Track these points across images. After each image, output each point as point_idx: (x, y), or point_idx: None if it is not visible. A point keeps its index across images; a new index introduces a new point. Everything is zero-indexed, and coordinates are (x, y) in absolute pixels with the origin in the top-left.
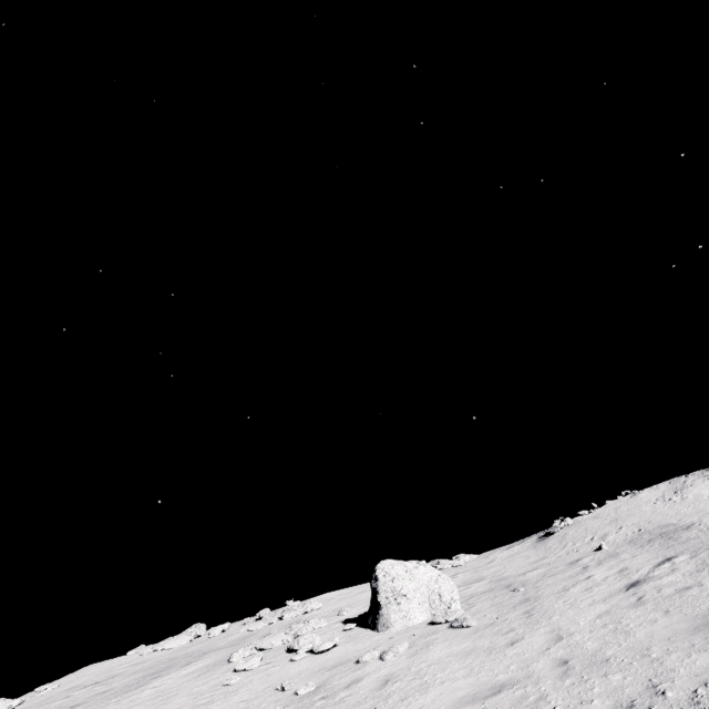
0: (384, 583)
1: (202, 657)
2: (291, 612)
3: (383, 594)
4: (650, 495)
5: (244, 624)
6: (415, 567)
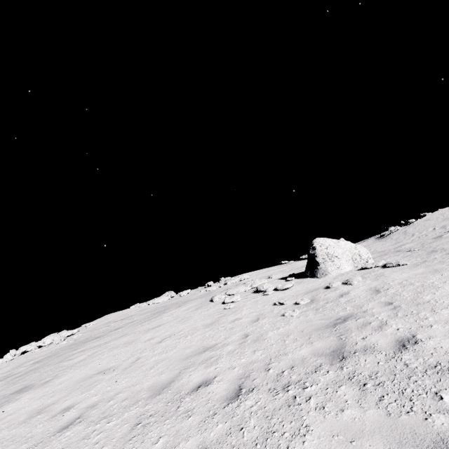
0: (321, 250)
1: (186, 303)
2: (232, 280)
3: (320, 257)
4: None
5: (197, 290)
6: (337, 242)
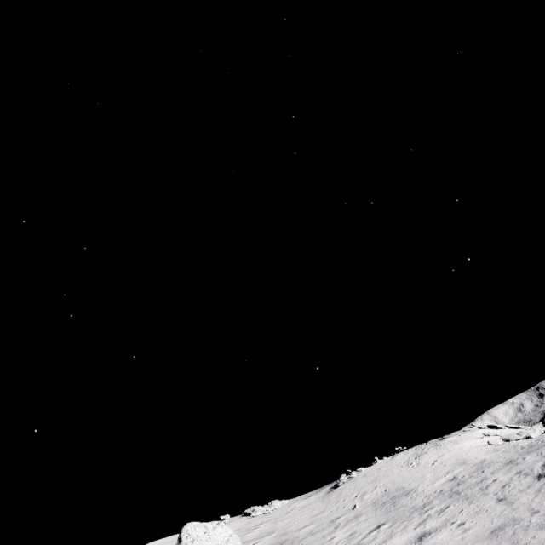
0: (186, 544)
1: None
2: None
3: None
4: (402, 459)
5: None
6: (214, 528)
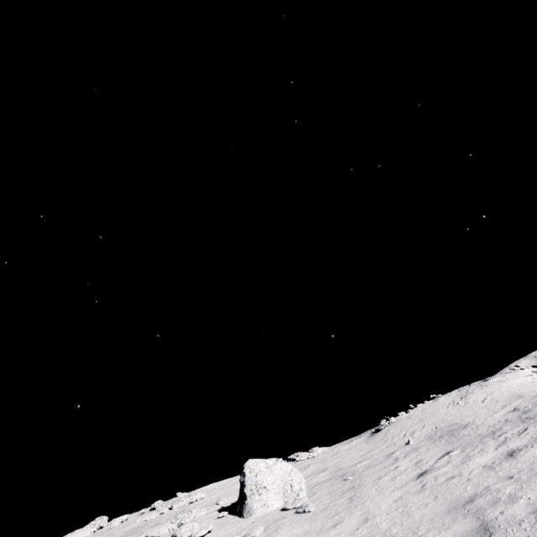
0: (250, 478)
1: None
2: (180, 502)
3: (249, 487)
4: (445, 400)
5: (140, 514)
6: (274, 464)
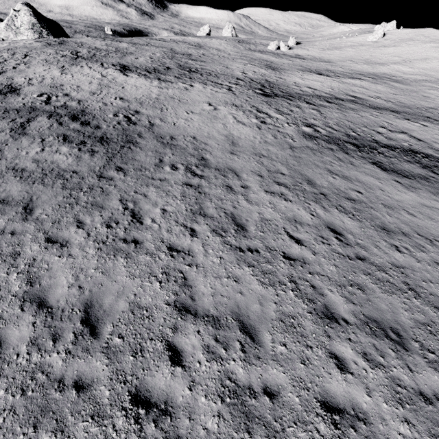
0: None
1: (438, 43)
2: None
3: None
4: None
5: None
6: None
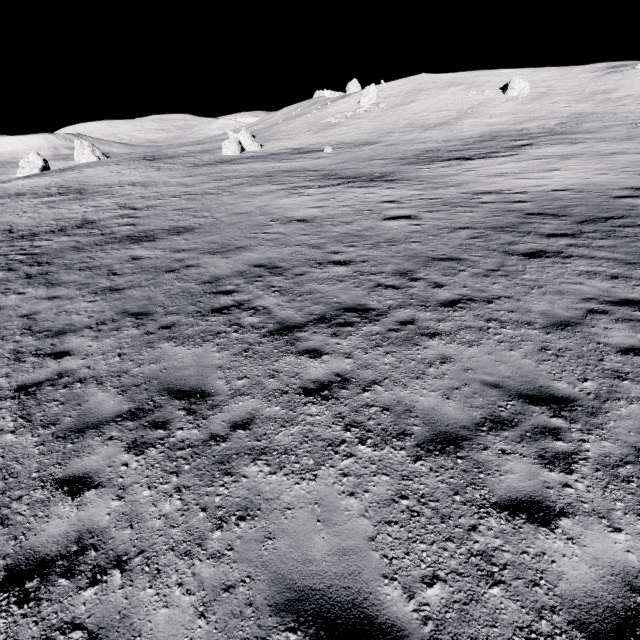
0: (511, 84)
1: (460, 85)
2: (489, 78)
3: (509, 87)
4: None
5: (472, 75)
6: (522, 82)
